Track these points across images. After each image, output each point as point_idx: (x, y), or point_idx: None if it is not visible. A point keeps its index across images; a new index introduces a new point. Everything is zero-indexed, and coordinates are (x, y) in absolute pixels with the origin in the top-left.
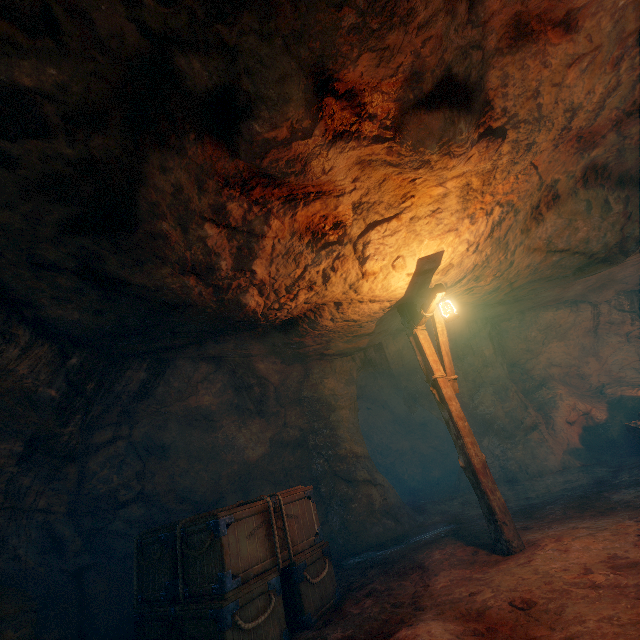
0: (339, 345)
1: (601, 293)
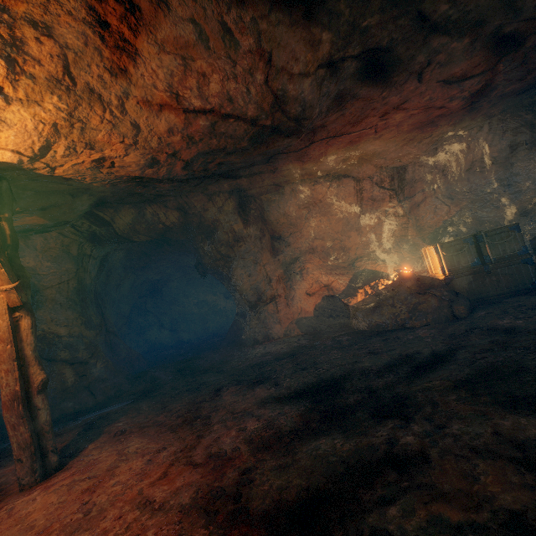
0: None
1: (361, 168)
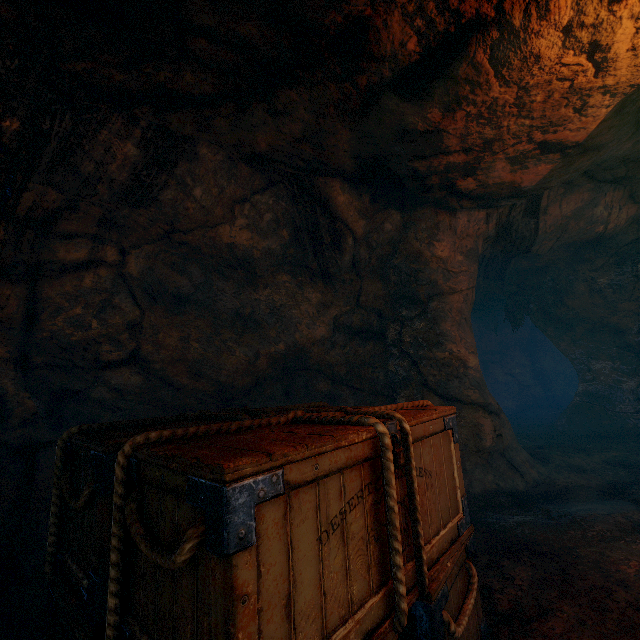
0: (494, 168)
1: None
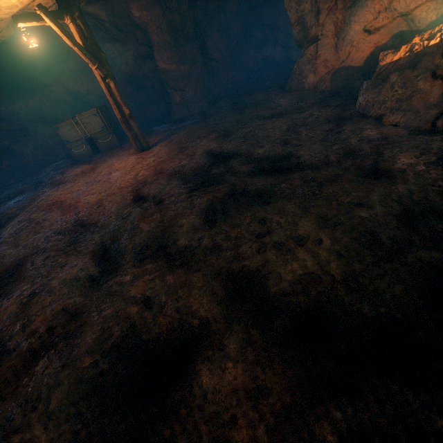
0: None
1: None
